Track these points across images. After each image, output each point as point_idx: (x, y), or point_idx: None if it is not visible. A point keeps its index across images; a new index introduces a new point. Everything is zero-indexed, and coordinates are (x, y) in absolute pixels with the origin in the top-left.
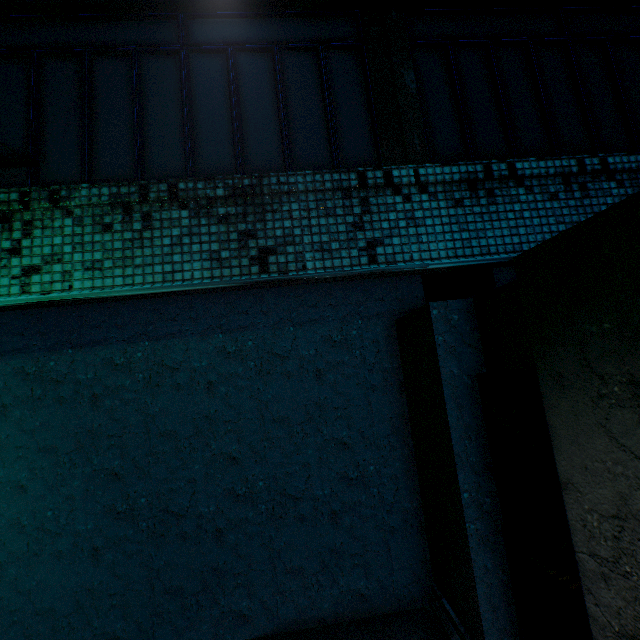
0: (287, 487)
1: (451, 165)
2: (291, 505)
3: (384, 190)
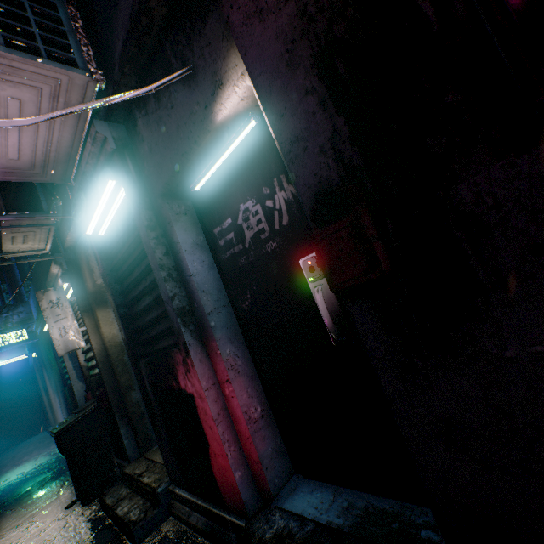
0: None
1: None
2: None
3: None
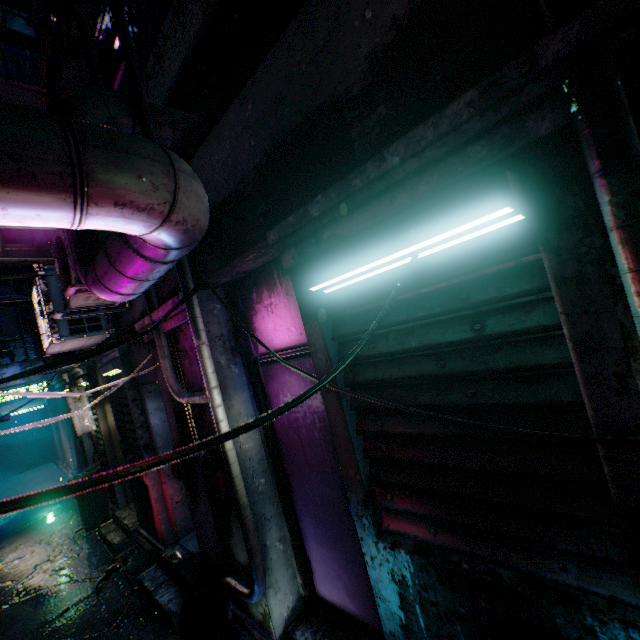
0: (3, 444)
1: None
2: (5, 448)
3: None
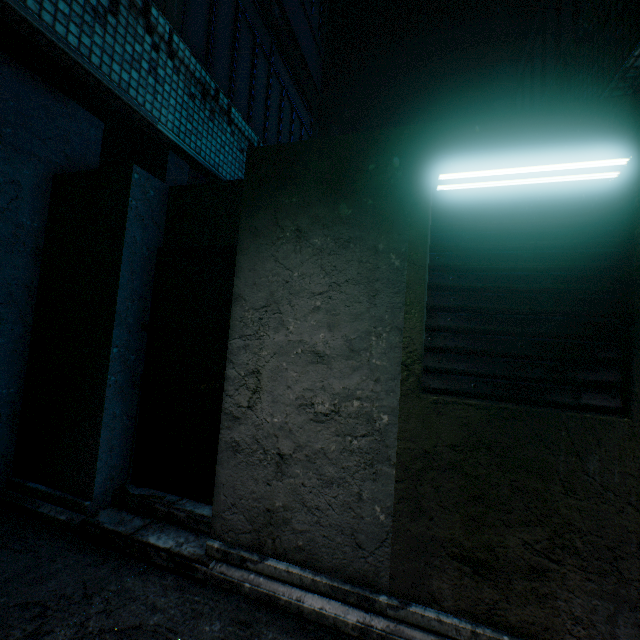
0: None
1: (198, 61)
2: None
3: (138, 15)
